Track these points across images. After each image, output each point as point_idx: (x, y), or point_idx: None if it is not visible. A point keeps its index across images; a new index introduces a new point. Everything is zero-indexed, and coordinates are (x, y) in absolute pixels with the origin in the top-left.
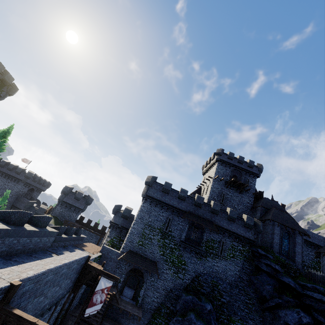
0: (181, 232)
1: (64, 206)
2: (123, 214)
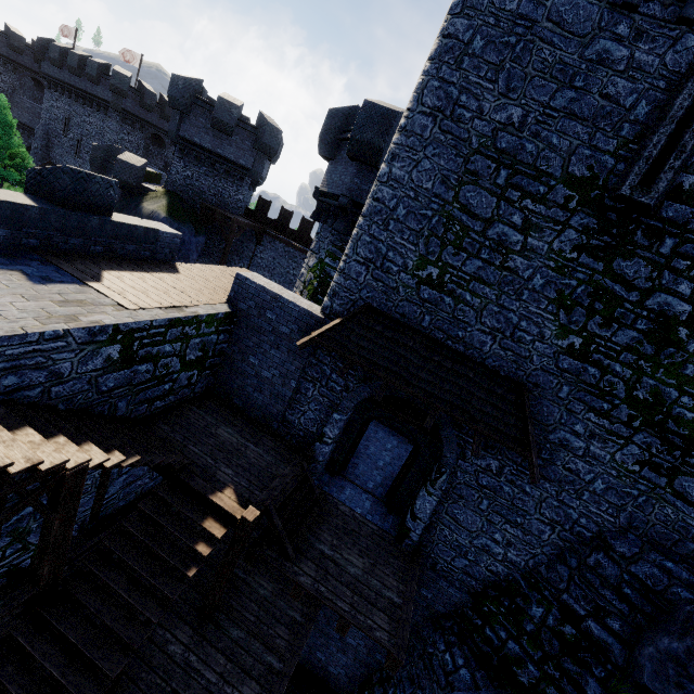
0: None
1: (193, 158)
2: (353, 139)
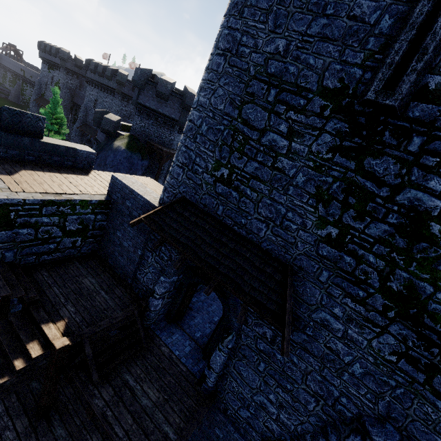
0: None
1: (145, 115)
2: None
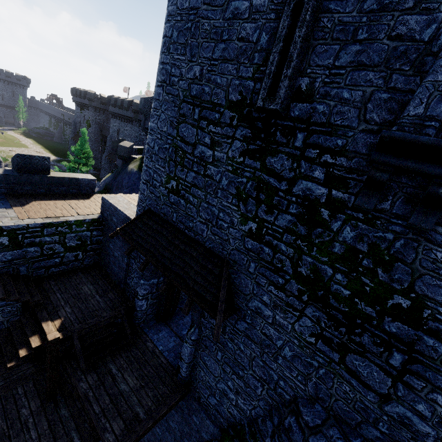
0: (398, 79)
1: None
2: None
